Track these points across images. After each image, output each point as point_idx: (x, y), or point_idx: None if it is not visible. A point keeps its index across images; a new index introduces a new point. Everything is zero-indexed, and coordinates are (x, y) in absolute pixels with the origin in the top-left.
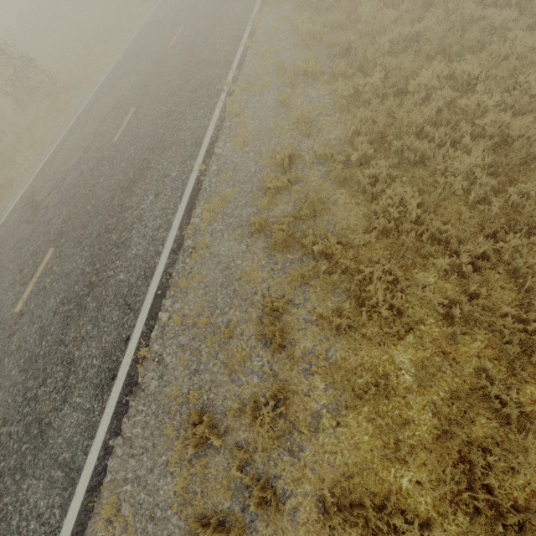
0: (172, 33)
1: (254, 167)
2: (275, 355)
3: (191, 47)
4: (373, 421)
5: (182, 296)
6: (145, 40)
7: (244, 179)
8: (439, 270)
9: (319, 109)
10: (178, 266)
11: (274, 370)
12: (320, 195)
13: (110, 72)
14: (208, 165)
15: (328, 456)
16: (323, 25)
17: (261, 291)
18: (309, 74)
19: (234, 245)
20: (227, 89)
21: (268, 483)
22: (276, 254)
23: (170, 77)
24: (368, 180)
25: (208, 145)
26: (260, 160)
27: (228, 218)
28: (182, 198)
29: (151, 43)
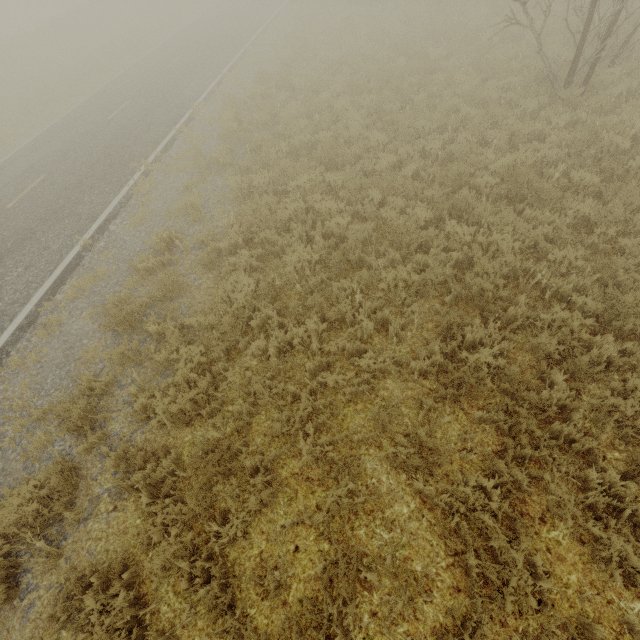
0: (116, 107)
1: (139, 247)
2: (80, 438)
3: (127, 123)
4: (152, 504)
5: (13, 376)
6: (88, 109)
7: (126, 258)
8: (262, 354)
9: (219, 197)
10: (21, 344)
11: (72, 454)
12: (177, 278)
13: (39, 135)
14: (97, 241)
15: (91, 543)
16: (253, 122)
17: (95, 371)
18: (221, 165)
19: (87, 324)
20: (144, 168)
21: (15, 579)
22: (125, 334)
23: (94, 149)
24: (231, 267)
25: (103, 221)
26: (147, 240)
27: (94, 296)
28: (54, 272)
29: (91, 113)
